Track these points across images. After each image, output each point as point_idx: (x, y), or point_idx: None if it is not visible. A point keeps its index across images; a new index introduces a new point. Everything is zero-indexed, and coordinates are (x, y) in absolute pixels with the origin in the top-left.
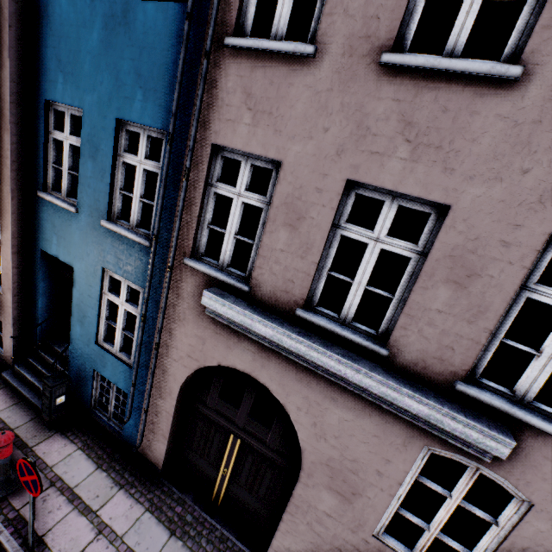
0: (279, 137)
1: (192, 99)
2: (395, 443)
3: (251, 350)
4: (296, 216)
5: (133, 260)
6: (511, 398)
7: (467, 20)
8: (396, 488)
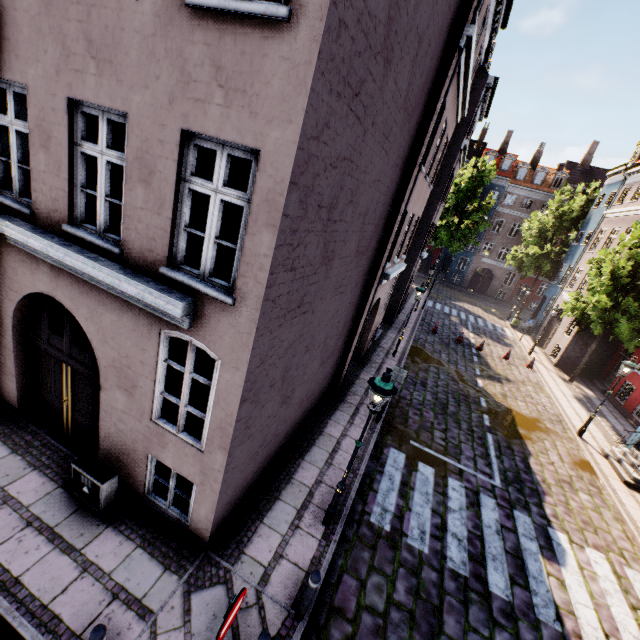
0: (20, 62)
1: None
2: (145, 333)
3: (47, 272)
4: (46, 137)
5: None
6: (199, 277)
7: None
8: (154, 373)
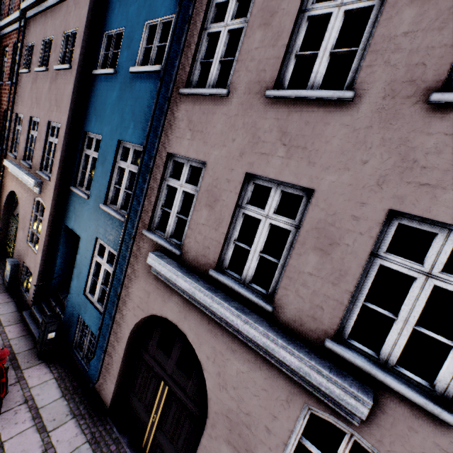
0: (206, 146)
1: (159, 126)
2: (280, 399)
3: (178, 303)
4: (213, 199)
5: (114, 232)
6: (376, 360)
7: (320, 67)
8: (282, 448)
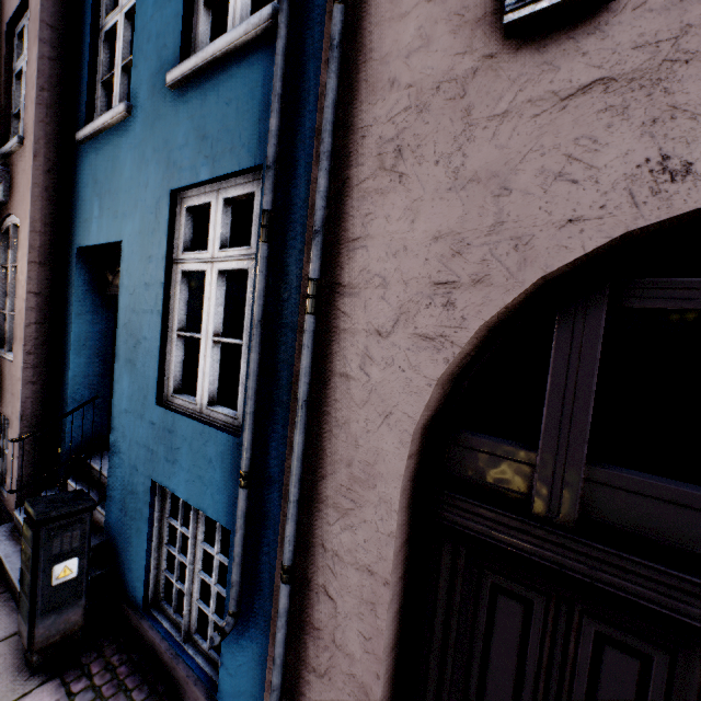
0: None
1: None
2: None
3: None
4: None
5: (233, 111)
6: None
7: None
8: None
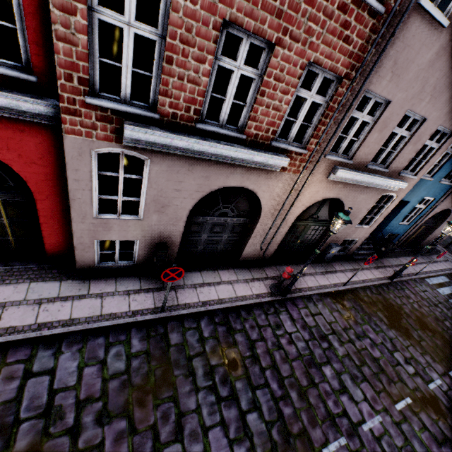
0: None
1: None
2: None
3: None
4: None
5: (439, 191)
6: None
7: None
8: None
